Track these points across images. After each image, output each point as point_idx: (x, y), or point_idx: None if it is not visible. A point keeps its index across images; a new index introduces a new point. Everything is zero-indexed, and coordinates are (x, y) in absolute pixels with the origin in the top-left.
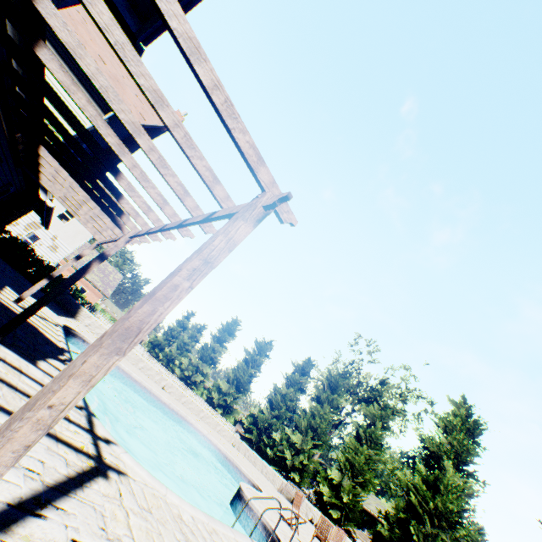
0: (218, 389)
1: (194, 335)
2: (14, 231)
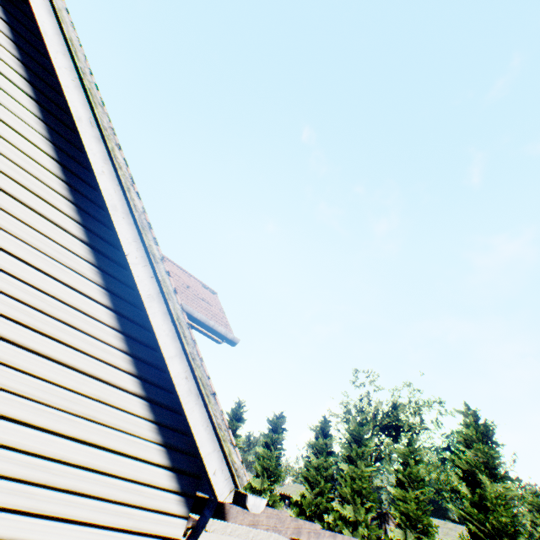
0: (252, 489)
1: None
2: None
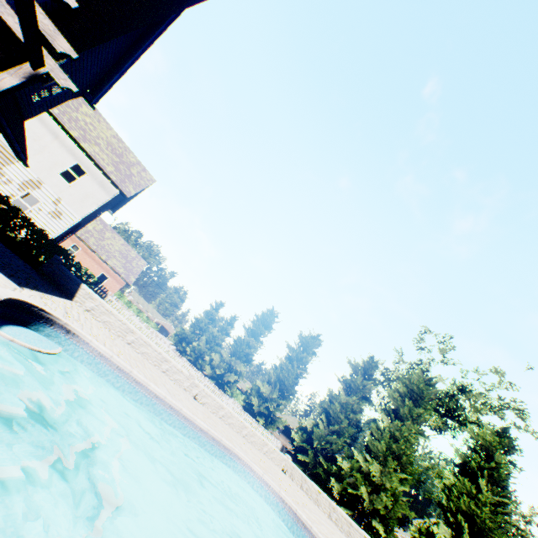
0: (258, 392)
1: (224, 328)
2: (6, 191)
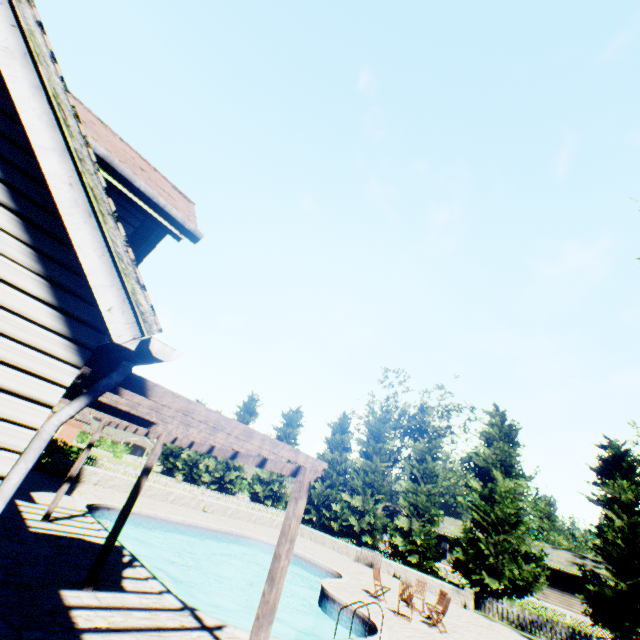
0: (260, 480)
1: None
2: None
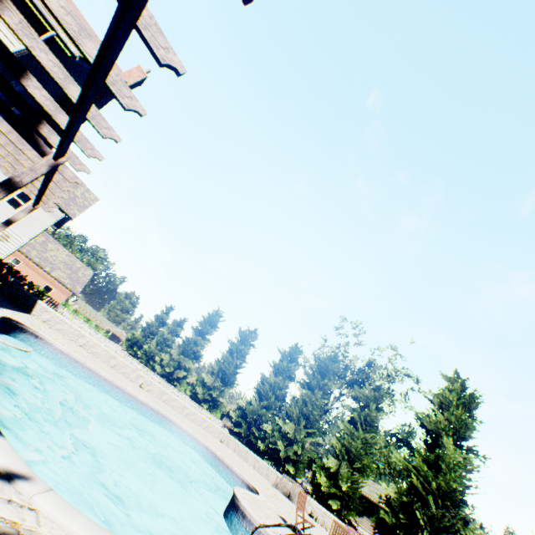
0: (203, 383)
1: (174, 330)
2: None
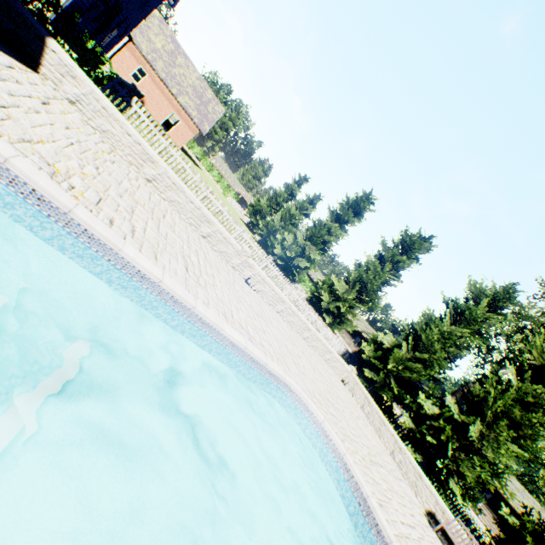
0: (330, 288)
1: (303, 207)
2: None
